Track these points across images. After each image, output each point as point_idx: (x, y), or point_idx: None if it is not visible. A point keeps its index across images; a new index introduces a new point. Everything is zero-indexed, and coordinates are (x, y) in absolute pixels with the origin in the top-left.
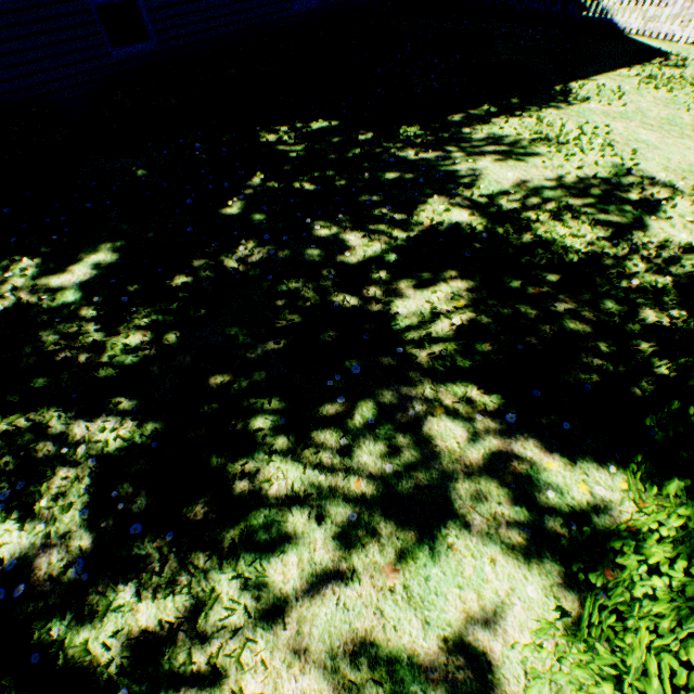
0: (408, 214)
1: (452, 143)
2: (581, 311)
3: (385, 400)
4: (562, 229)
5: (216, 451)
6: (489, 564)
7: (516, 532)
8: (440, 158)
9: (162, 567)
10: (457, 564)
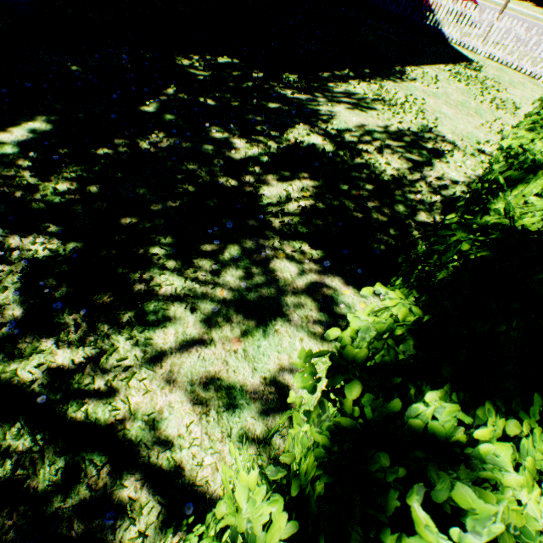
0: (280, 132)
1: (319, 91)
2: (383, 209)
3: (247, 246)
4: (381, 159)
5: (122, 265)
6: (299, 341)
7: (318, 326)
8: (309, 100)
9: (76, 329)
10: (279, 340)
